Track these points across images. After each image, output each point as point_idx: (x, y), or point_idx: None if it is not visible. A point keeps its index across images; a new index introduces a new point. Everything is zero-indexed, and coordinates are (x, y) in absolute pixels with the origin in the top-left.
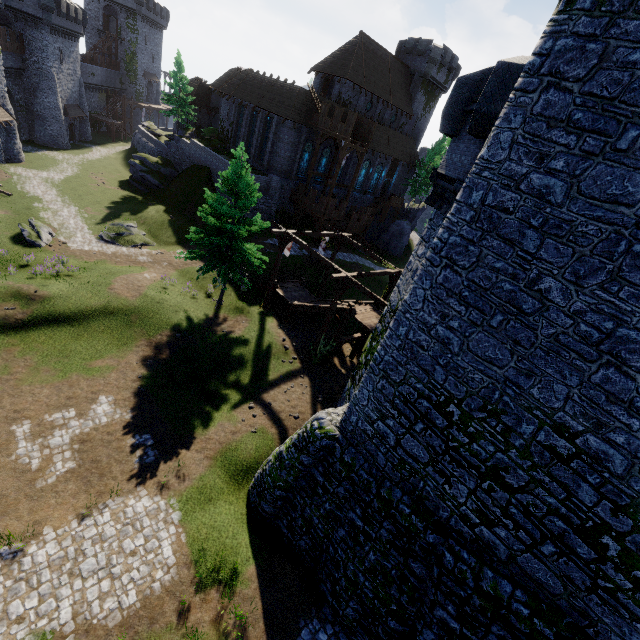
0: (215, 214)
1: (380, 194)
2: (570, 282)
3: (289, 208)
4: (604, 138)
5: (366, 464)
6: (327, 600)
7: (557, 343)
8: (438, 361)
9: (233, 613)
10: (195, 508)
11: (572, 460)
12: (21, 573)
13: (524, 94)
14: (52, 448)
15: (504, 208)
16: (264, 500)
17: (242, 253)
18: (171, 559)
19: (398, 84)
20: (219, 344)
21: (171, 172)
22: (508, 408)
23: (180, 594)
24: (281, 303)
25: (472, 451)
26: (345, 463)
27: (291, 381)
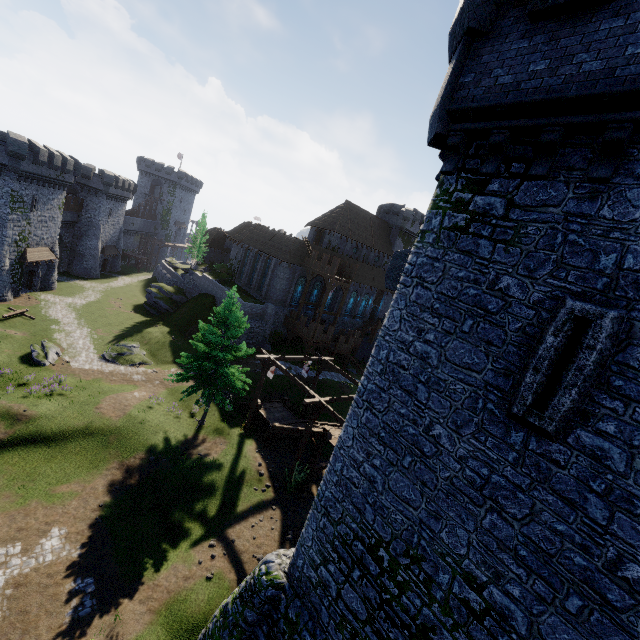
0: (205, 342)
1: (369, 318)
2: (453, 430)
3: (282, 331)
4: (454, 322)
5: (310, 622)
6: None
7: (453, 486)
8: (367, 499)
9: None
10: None
11: (484, 617)
12: None
13: (404, 287)
14: None
15: (401, 365)
16: None
17: (226, 376)
18: None
19: (379, 234)
20: (192, 468)
21: (181, 298)
22: (426, 553)
23: None
24: (264, 423)
25: (402, 605)
26: (289, 620)
27: (261, 513)
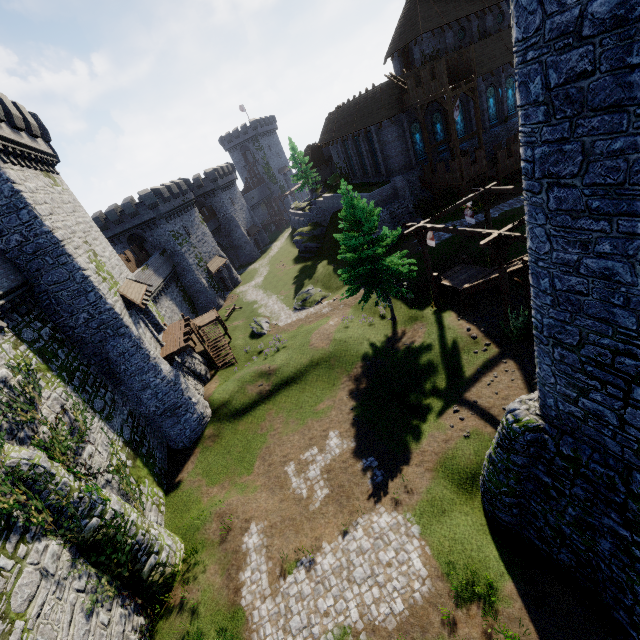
0: (350, 250)
1: None
2: None
3: (425, 195)
4: None
5: (595, 454)
6: (630, 634)
7: None
8: (611, 302)
9: (502, 633)
10: (431, 521)
11: None
12: (317, 577)
13: None
14: (311, 480)
15: (578, 74)
16: (497, 509)
17: (387, 269)
18: (423, 571)
19: None
20: (405, 358)
21: (321, 230)
22: None
23: (441, 606)
24: (454, 292)
25: None
26: (566, 457)
27: (492, 371)
